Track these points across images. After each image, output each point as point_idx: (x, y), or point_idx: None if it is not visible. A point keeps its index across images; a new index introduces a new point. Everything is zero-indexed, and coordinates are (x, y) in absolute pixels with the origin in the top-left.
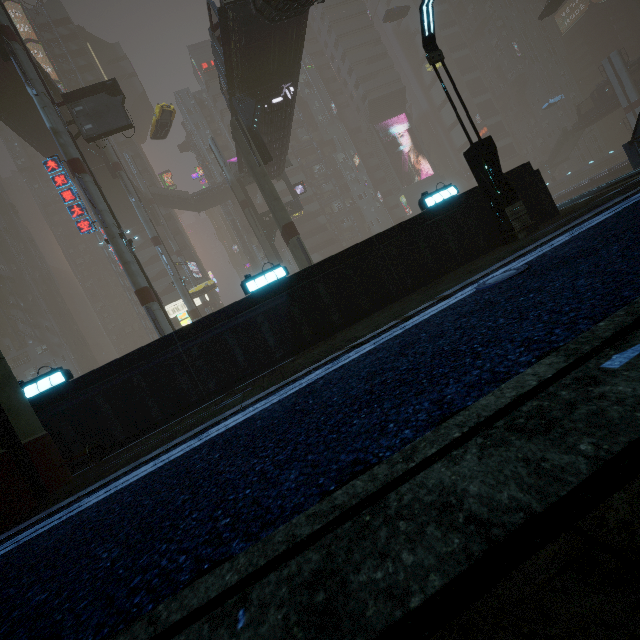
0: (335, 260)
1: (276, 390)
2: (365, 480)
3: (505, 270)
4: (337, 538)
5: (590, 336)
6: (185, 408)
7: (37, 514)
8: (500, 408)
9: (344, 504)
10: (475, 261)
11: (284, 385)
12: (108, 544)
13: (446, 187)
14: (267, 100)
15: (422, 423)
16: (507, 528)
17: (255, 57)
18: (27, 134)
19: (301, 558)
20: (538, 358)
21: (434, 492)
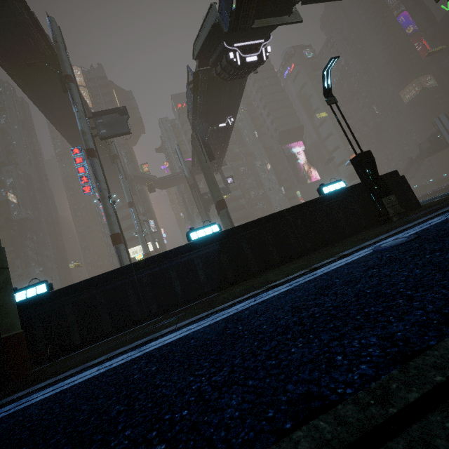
0: (255, 223)
1: (206, 316)
2: (331, 422)
3: (394, 238)
4: None
5: None
6: (130, 324)
7: None
8: None
9: None
10: (360, 234)
11: (213, 312)
12: None
13: (337, 181)
14: (216, 124)
15: (379, 359)
16: None
17: (212, 100)
18: (66, 134)
19: None
20: None
21: None
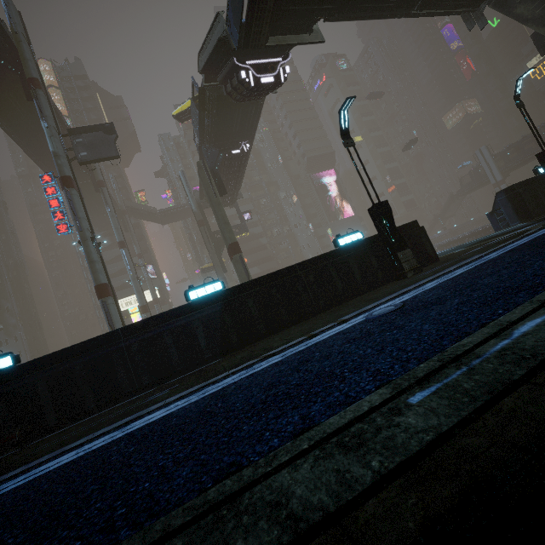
0: (264, 280)
1: (197, 390)
2: (234, 480)
3: (389, 304)
4: (199, 528)
5: (412, 374)
6: (117, 398)
7: None
8: (339, 427)
9: (213, 500)
10: (375, 291)
11: (205, 386)
12: (16, 530)
13: (354, 232)
14: (228, 151)
15: (288, 434)
16: (309, 523)
17: (222, 121)
18: (32, 152)
19: (168, 544)
20: (376, 388)
21: (274, 493)
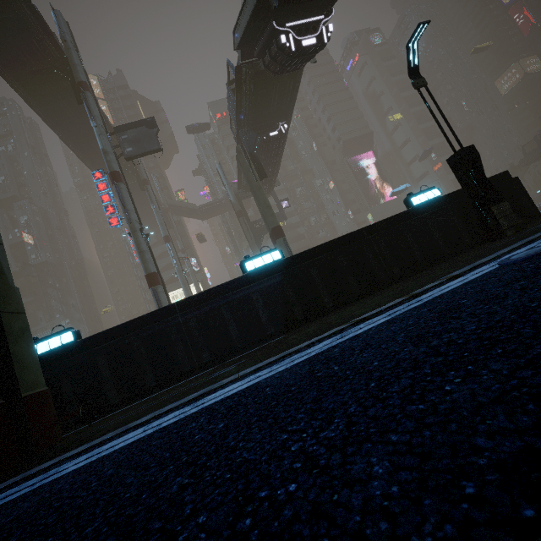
0: (327, 247)
1: (277, 360)
2: None
3: (525, 249)
4: None
5: None
6: (177, 377)
7: (16, 475)
8: None
9: None
10: (463, 255)
11: (285, 355)
12: None
13: (430, 189)
14: (266, 133)
15: None
16: None
17: (260, 101)
18: (85, 157)
19: None
20: None
21: None
